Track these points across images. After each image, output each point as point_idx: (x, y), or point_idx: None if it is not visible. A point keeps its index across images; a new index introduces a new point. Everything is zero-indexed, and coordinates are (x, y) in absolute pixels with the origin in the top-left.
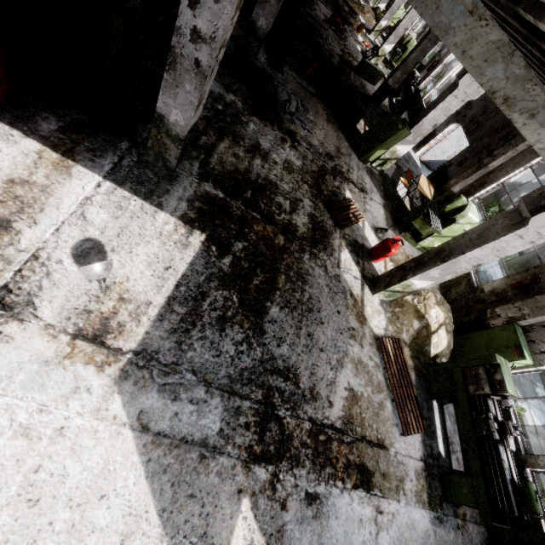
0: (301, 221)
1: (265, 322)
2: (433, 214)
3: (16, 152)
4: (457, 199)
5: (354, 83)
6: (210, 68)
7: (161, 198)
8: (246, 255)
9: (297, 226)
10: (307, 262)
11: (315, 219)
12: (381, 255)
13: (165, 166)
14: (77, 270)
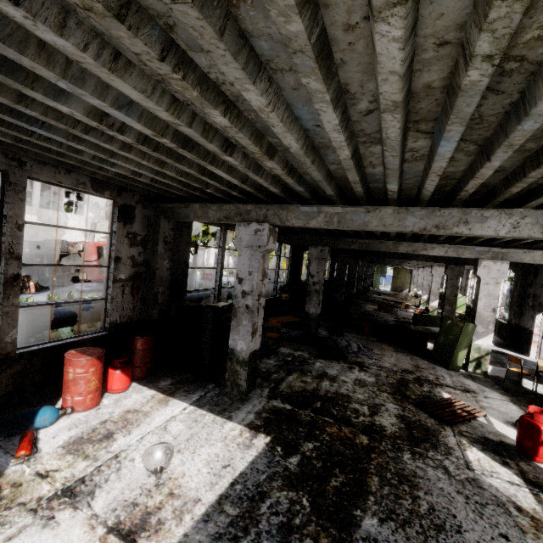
0: (388, 422)
1: (356, 539)
2: None
3: (139, 397)
4: None
5: (416, 329)
6: (254, 306)
7: (232, 413)
8: (318, 455)
9: (383, 426)
10: (410, 462)
11: (407, 418)
12: (533, 442)
13: (239, 391)
14: (142, 466)
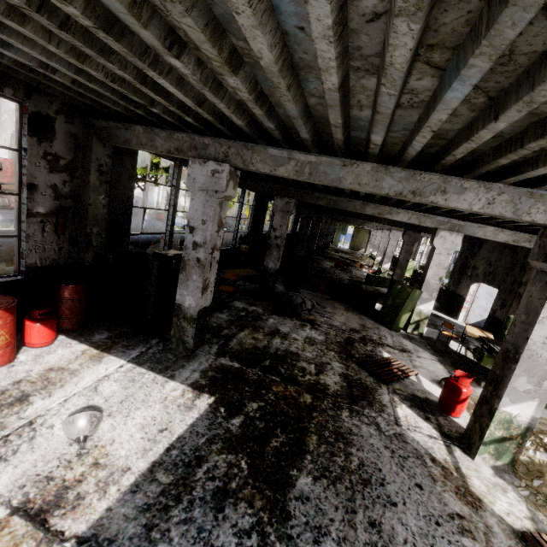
0: (332, 380)
1: (289, 499)
2: (497, 347)
3: (67, 352)
4: (509, 321)
5: (367, 289)
6: (207, 260)
7: (175, 371)
8: (262, 415)
9: (327, 385)
10: (348, 420)
11: (349, 377)
12: (453, 401)
13: (185, 348)
14: (63, 434)
